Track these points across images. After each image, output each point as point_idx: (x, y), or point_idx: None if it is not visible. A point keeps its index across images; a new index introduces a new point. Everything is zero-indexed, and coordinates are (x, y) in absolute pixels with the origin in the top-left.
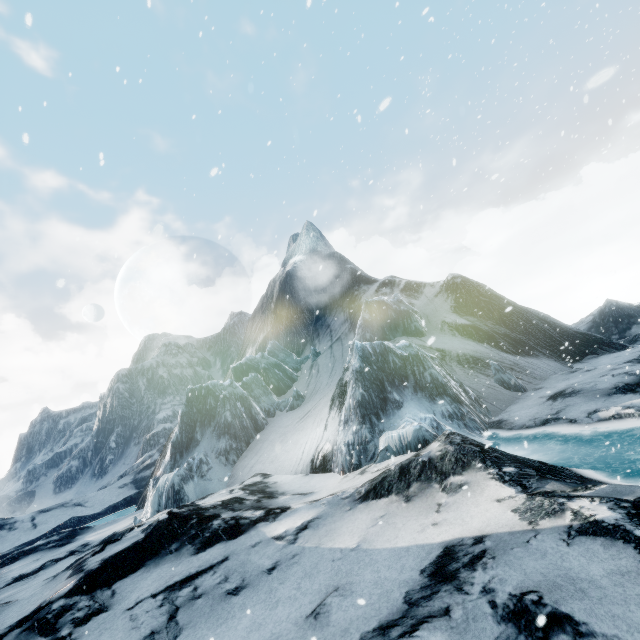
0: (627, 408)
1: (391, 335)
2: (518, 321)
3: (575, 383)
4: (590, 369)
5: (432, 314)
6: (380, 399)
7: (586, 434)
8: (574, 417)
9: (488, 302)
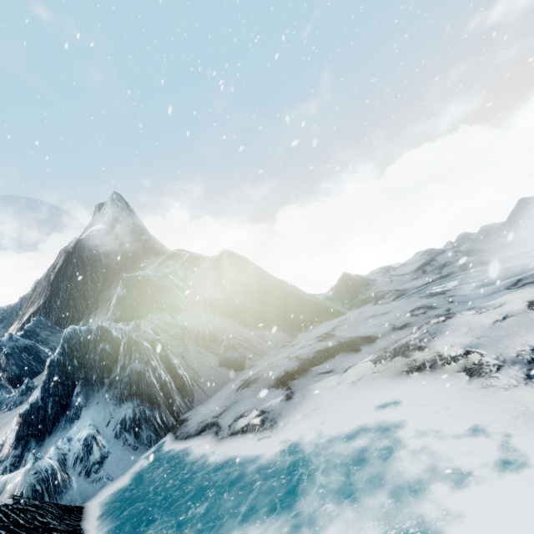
0: (259, 415)
1: (145, 312)
2: (266, 294)
3: (272, 363)
4: (295, 344)
5: (197, 288)
6: (59, 406)
7: (208, 459)
8: (224, 424)
9: (245, 277)
